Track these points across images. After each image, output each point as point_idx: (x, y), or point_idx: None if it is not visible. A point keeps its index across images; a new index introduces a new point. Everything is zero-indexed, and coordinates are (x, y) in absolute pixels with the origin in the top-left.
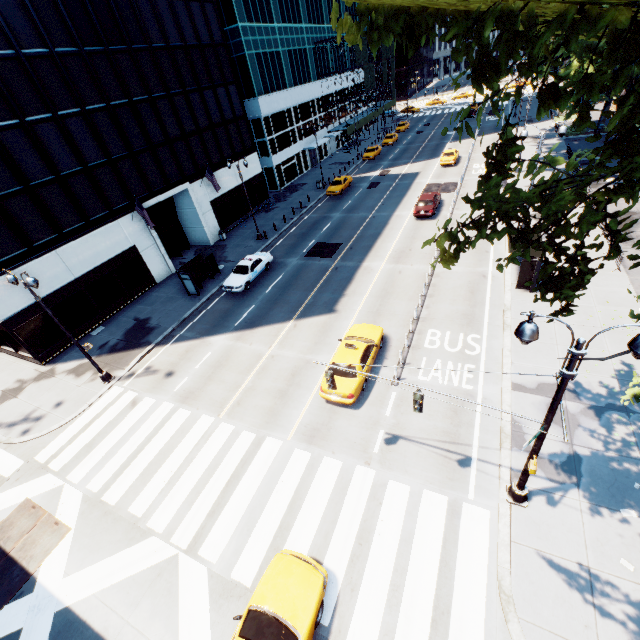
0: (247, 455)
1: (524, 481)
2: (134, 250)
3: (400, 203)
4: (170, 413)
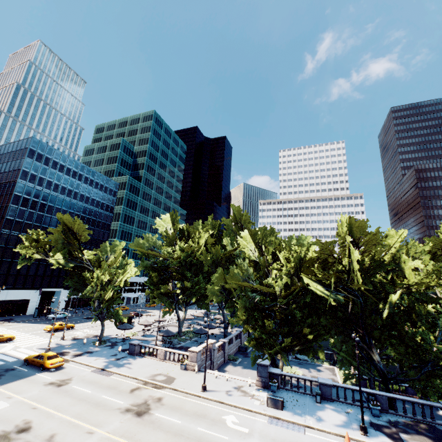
0: (15, 333)
1: (64, 332)
2: (29, 300)
3: None
4: (3, 329)
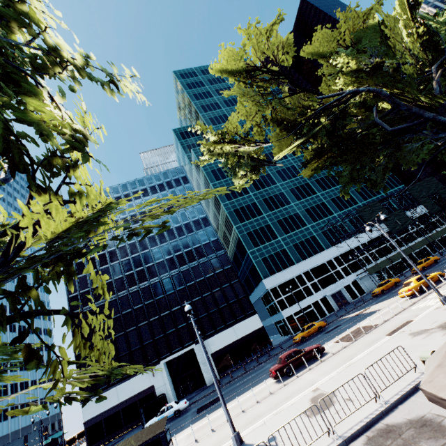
0: None
1: None
2: (153, 387)
3: None
4: None
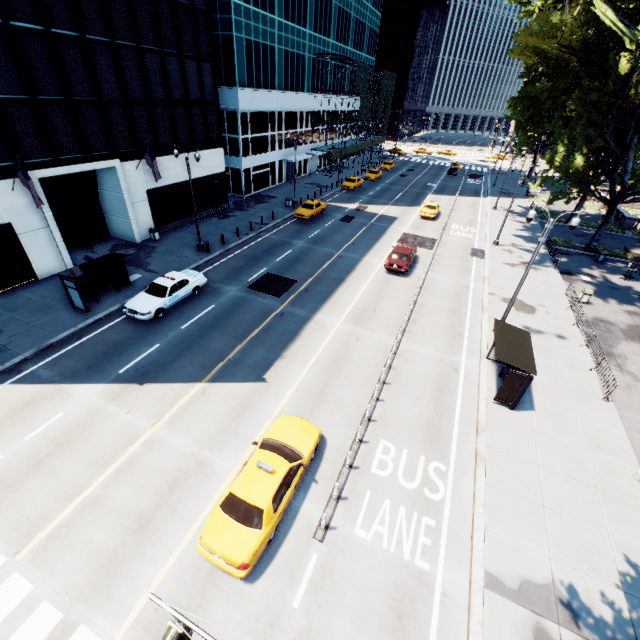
0: None
1: None
2: (8, 229)
3: (372, 247)
4: None
